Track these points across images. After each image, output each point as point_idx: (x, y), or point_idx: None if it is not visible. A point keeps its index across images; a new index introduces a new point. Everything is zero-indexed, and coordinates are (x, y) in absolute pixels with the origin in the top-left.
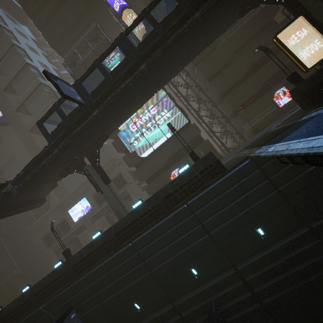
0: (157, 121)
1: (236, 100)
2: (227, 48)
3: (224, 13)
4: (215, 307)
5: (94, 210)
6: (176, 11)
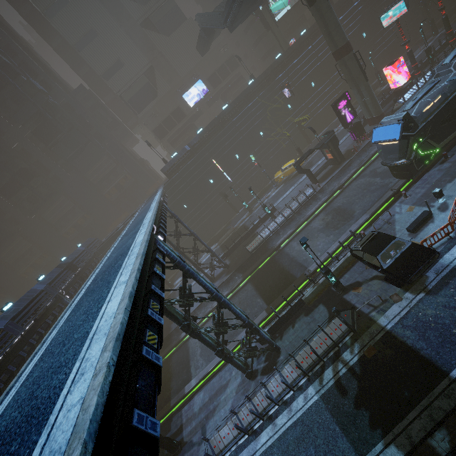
0: None
1: None
2: None
3: None
4: None
5: (210, 94)
6: None
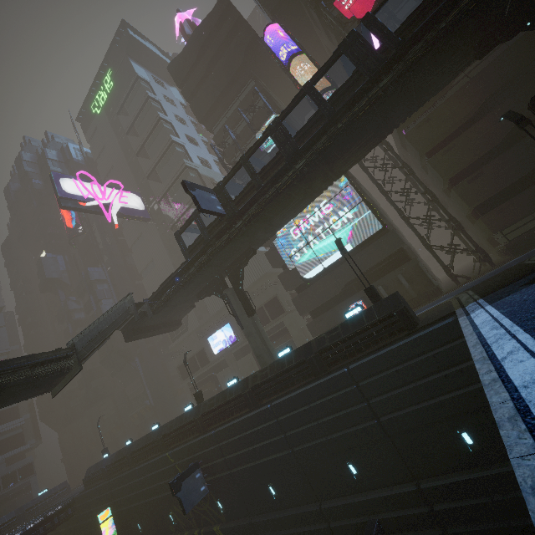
0: (332, 225)
1: (477, 192)
2: (466, 98)
3: (441, 64)
4: (379, 531)
5: (238, 343)
6: (353, 81)
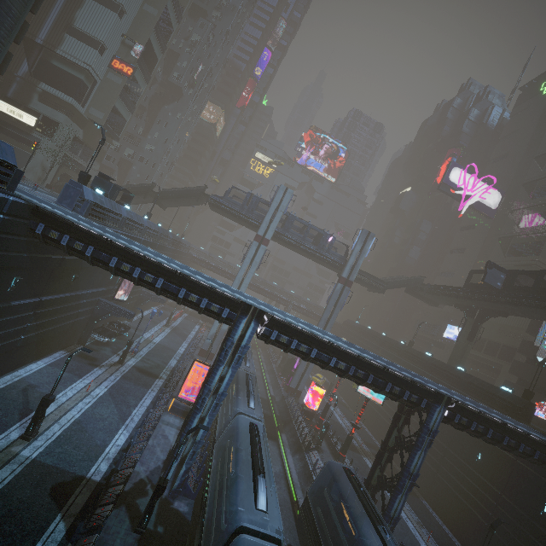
0: None
1: None
2: None
3: None
4: None
5: None
6: None
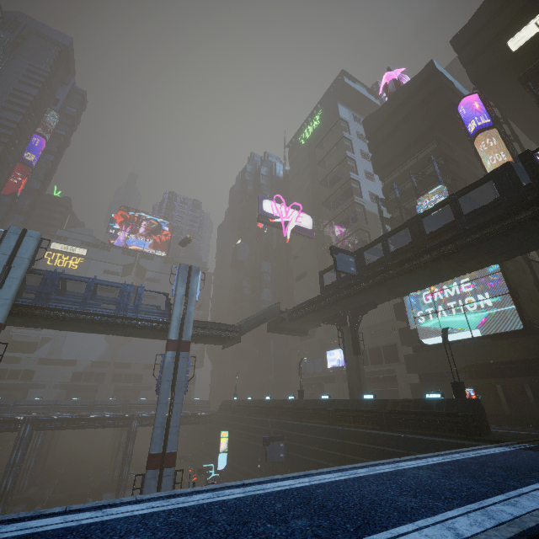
0: (466, 304)
1: None
2: None
3: None
4: None
5: None
6: (492, 206)
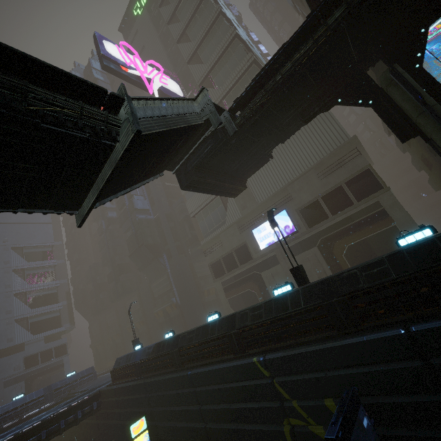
0: None
1: None
2: None
3: None
4: None
5: (297, 235)
6: None
